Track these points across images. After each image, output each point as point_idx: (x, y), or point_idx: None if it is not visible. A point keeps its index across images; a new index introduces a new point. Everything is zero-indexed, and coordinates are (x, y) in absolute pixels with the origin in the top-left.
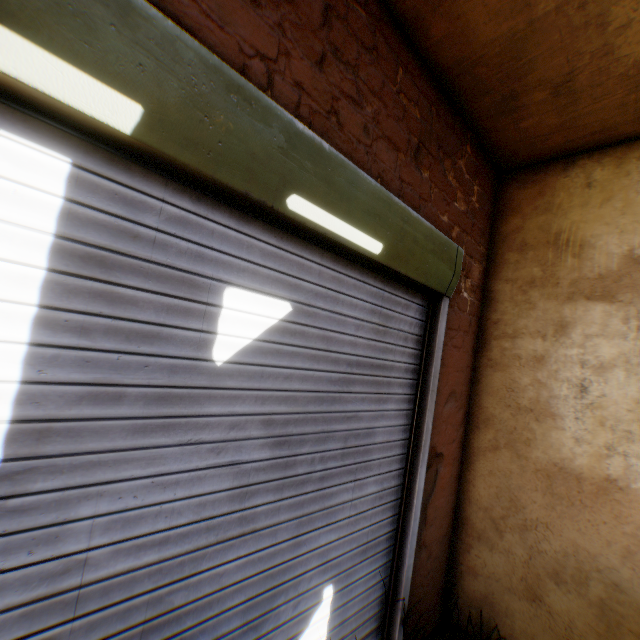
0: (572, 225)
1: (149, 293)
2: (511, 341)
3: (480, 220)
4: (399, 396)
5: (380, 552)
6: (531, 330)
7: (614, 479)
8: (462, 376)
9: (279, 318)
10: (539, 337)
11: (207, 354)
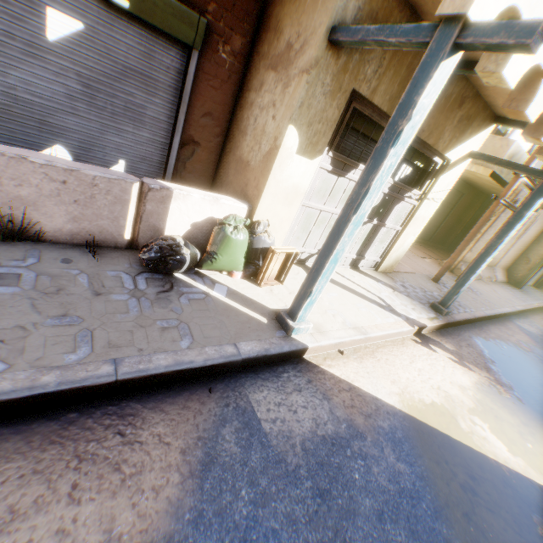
0: (283, 18)
1: (17, 3)
2: (249, 94)
3: (244, 4)
4: (164, 99)
5: (154, 166)
6: (255, 88)
7: (249, 161)
8: (220, 108)
9: (78, 30)
10: (255, 92)
11: (45, 35)
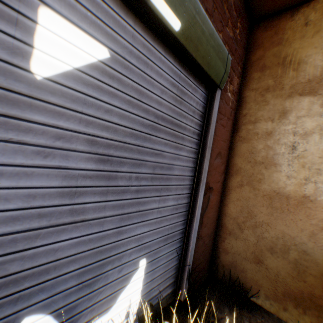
0: (294, 51)
1: None
2: (253, 125)
3: (240, 49)
4: (189, 148)
5: (176, 241)
6: (265, 117)
7: (308, 196)
8: (225, 145)
9: (98, 59)
10: (270, 121)
11: (24, 64)
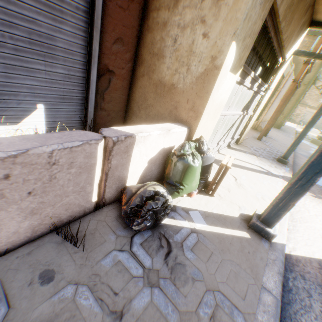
0: None
1: None
2: (157, 13)
3: None
4: (73, 25)
5: (75, 103)
6: (165, 5)
7: (174, 84)
8: (128, 32)
9: None
10: (167, 10)
11: None
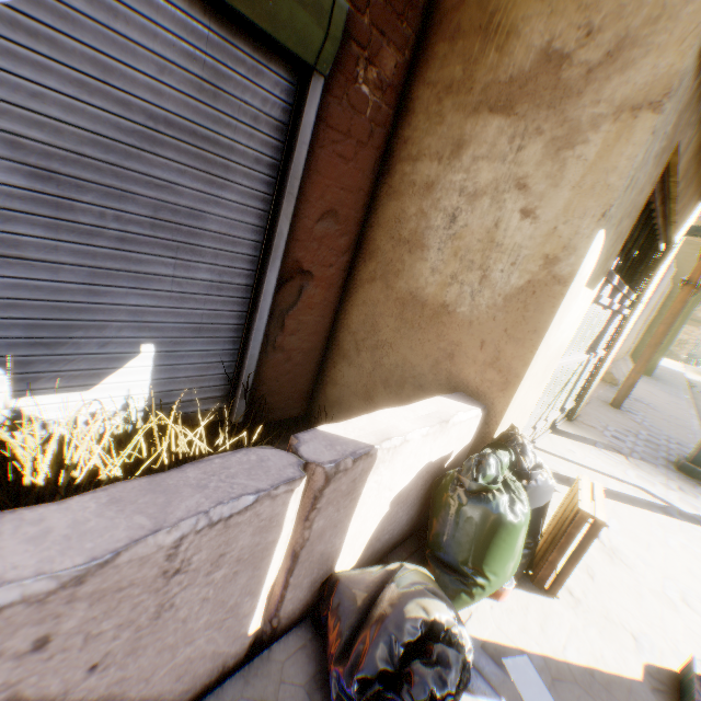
0: (511, 2)
1: None
2: (413, 165)
3: None
4: (245, 189)
5: (221, 339)
6: (433, 151)
7: (448, 305)
8: (350, 198)
9: None
10: (437, 160)
11: None
